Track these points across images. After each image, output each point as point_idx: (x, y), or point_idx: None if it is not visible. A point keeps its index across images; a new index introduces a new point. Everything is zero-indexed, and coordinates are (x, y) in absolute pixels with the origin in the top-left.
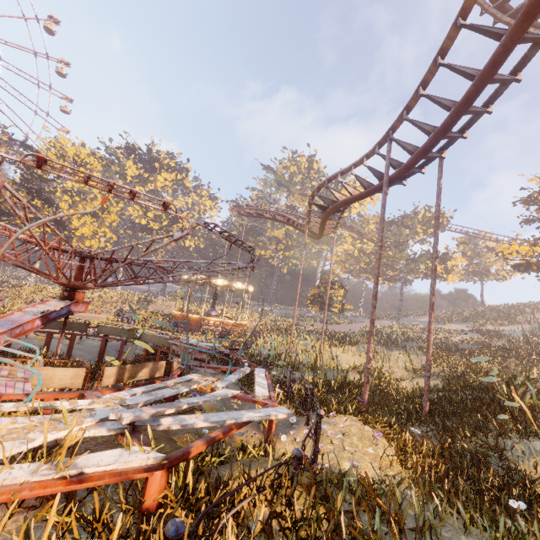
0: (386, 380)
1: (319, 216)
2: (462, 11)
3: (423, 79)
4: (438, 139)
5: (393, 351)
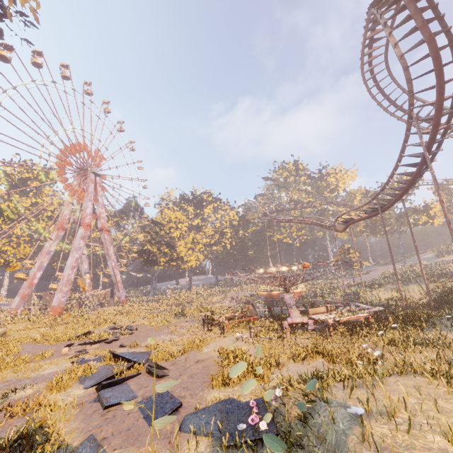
0: (410, 301)
1: (343, 225)
2: (394, 169)
3: (385, 183)
4: (399, 199)
5: (409, 285)
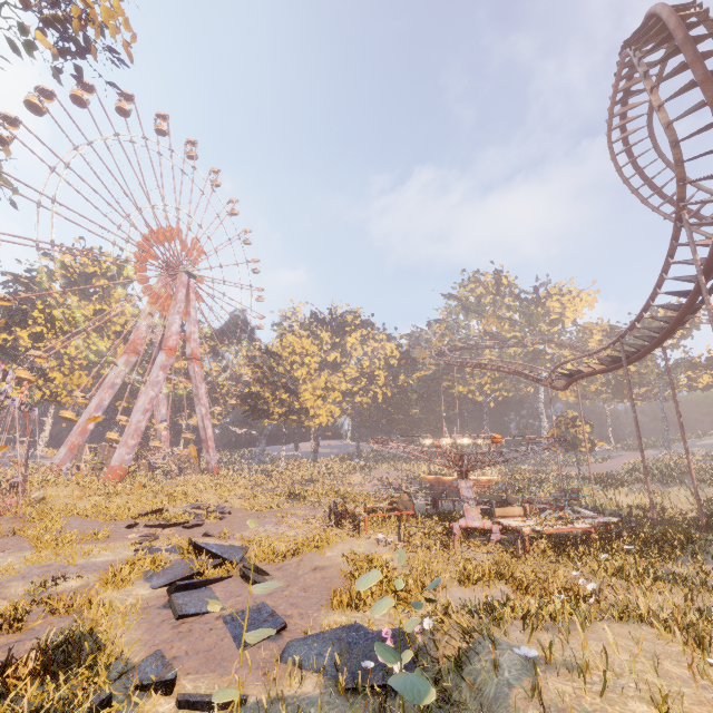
0: (669, 513)
1: (564, 380)
2: (650, 298)
3: (636, 319)
4: (656, 346)
5: (671, 487)
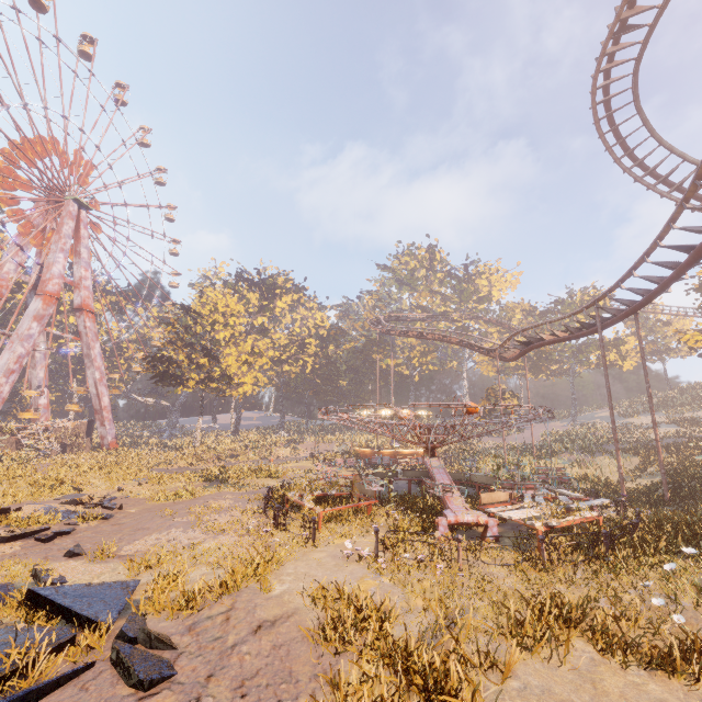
0: (611, 485)
1: (519, 349)
2: (646, 254)
3: (621, 279)
4: (637, 311)
5: (596, 457)
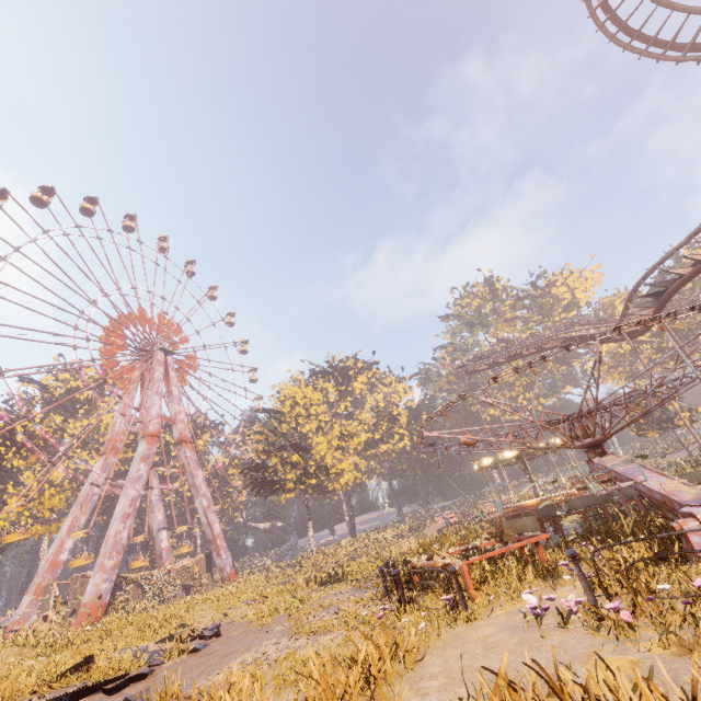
0: None
1: (650, 306)
2: None
3: None
4: None
5: None
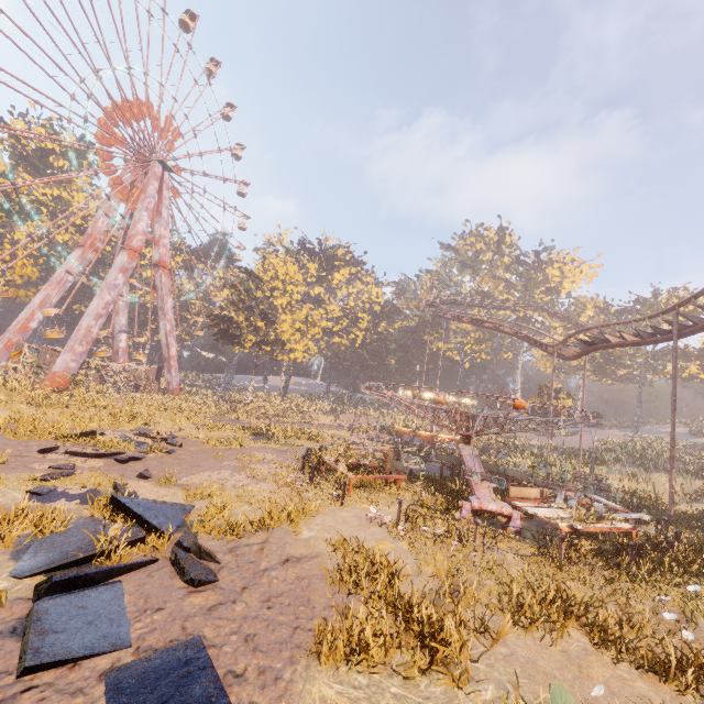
0: (662, 503)
1: (580, 348)
2: None
3: None
4: None
5: (652, 473)
